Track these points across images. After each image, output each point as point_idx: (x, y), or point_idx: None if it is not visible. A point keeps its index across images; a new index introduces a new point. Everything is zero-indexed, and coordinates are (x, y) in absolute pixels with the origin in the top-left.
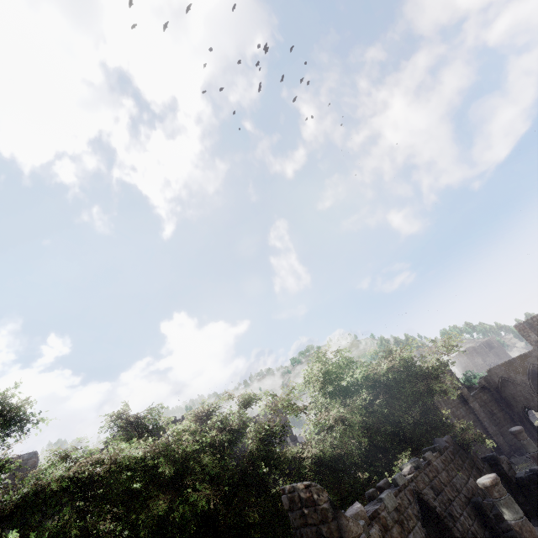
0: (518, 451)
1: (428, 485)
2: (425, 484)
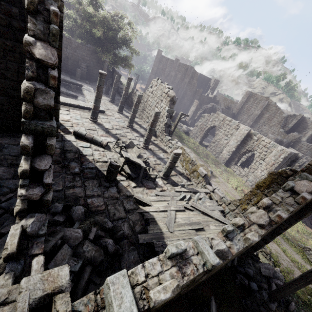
0: None
1: None
2: None
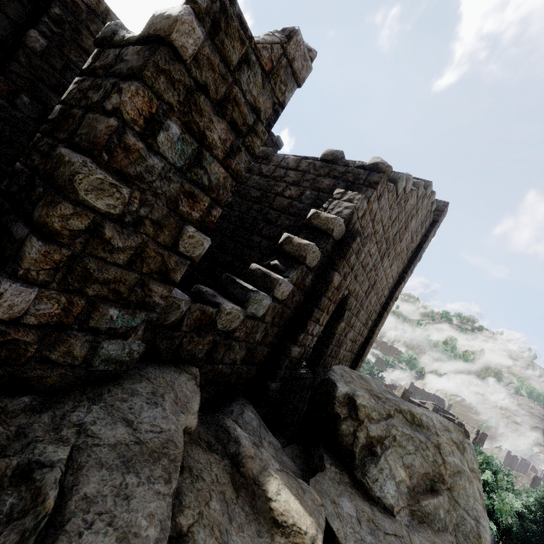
0: None
1: None
2: None
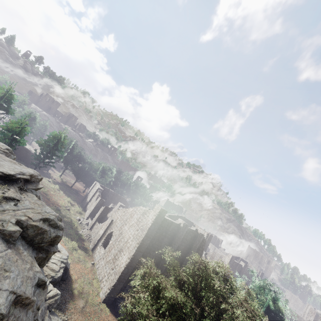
0: None
1: None
2: None
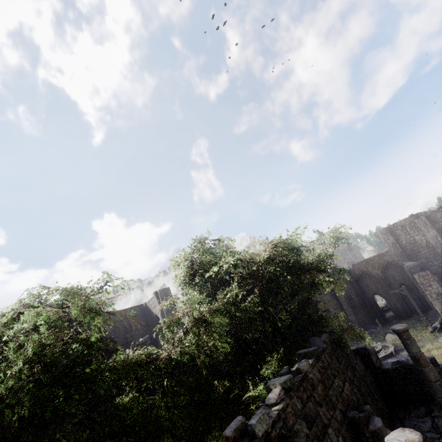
0: (364, 327)
1: (300, 415)
2: (297, 415)
